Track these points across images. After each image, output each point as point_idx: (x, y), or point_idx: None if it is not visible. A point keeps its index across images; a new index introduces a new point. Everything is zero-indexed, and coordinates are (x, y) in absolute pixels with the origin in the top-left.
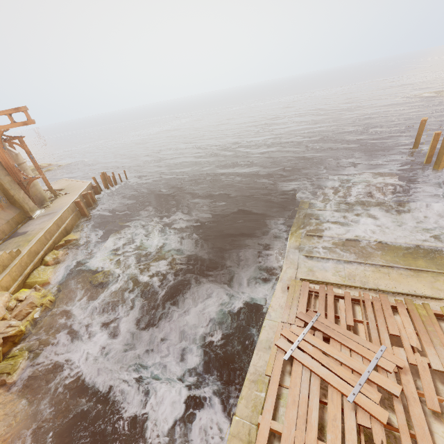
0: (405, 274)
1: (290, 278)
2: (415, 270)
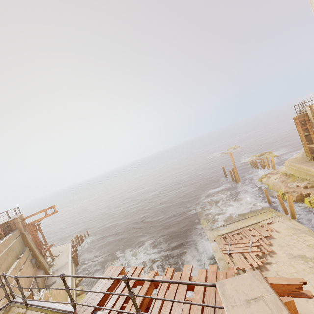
0: (247, 220)
1: (213, 238)
2: (249, 217)
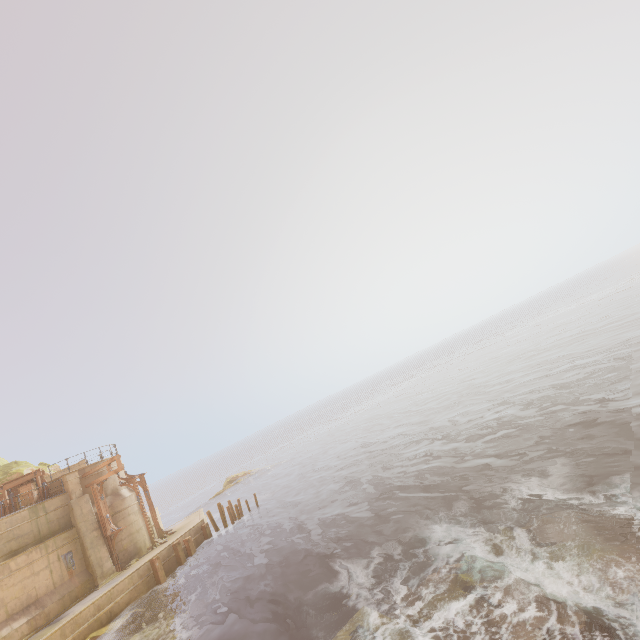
0: None
1: None
2: None
